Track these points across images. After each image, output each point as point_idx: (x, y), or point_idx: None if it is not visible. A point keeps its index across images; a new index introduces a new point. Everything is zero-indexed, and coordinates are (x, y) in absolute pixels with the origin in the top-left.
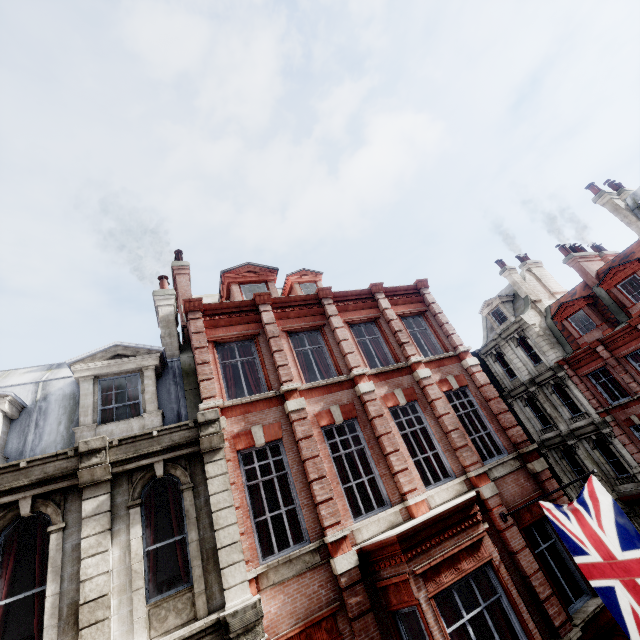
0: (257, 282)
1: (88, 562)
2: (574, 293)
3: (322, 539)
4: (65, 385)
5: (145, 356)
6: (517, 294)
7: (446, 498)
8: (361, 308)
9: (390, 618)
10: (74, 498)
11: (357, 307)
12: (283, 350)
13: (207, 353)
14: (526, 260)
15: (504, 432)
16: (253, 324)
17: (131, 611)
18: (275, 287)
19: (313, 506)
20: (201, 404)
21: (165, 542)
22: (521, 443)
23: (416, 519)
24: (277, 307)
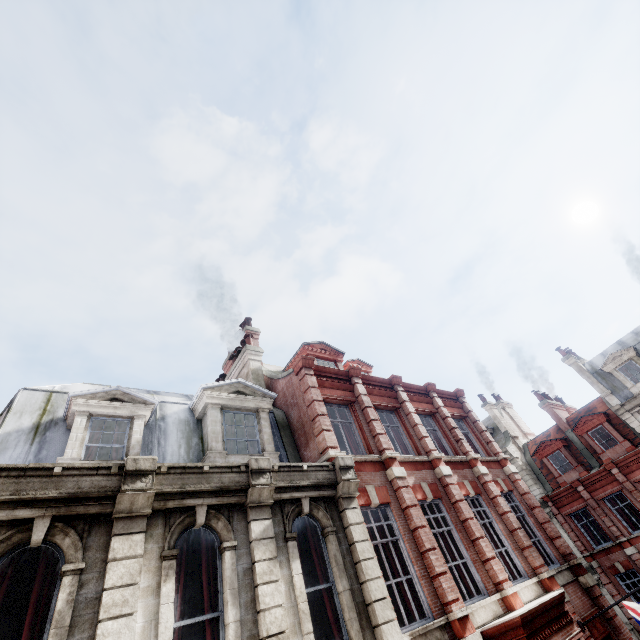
0: (328, 360)
1: (264, 589)
2: (548, 435)
3: (446, 615)
4: (179, 410)
5: (262, 398)
6: (496, 428)
7: (529, 597)
8: (421, 401)
9: None
10: (238, 517)
11: (419, 399)
12: (377, 420)
13: (324, 406)
14: (500, 399)
15: (552, 542)
16: (348, 392)
17: None
18: (343, 368)
19: (429, 579)
20: (330, 451)
21: (317, 587)
22: (569, 554)
23: (520, 609)
24: (363, 382)
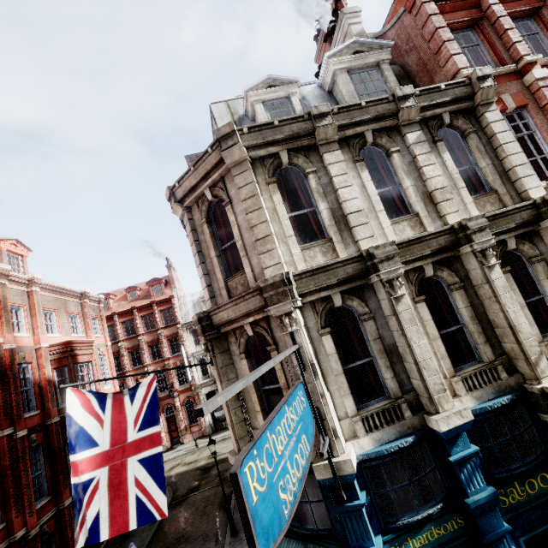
0: None
1: (427, 169)
2: None
3: None
4: (312, 90)
5: (379, 51)
6: None
7: None
8: None
9: None
10: (395, 135)
11: None
12: (513, 29)
13: (449, 32)
14: None
15: None
16: (473, 10)
17: (461, 200)
18: None
19: None
20: (463, 70)
21: (463, 168)
22: None
23: None
24: None
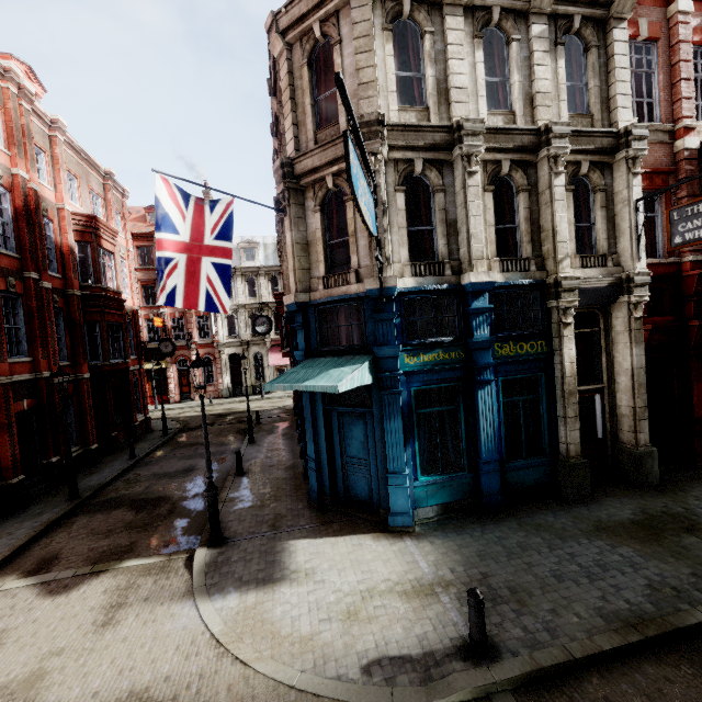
0: None
1: (538, 68)
2: None
3: (674, 127)
4: None
5: None
6: None
7: None
8: None
9: None
10: (521, 23)
11: None
12: None
13: None
14: None
15: None
16: None
17: (558, 113)
18: None
19: (671, 104)
20: None
21: (573, 83)
22: None
23: None
24: None
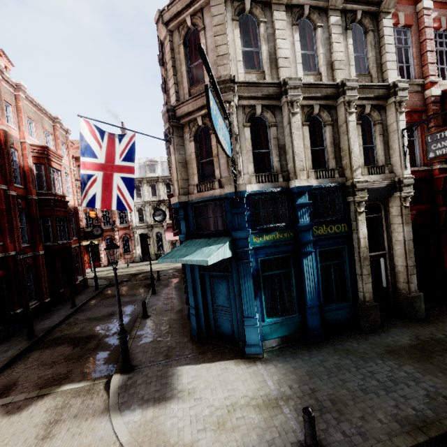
0: None
1: (335, 45)
2: None
3: (424, 81)
4: None
5: None
6: None
7: None
8: None
9: (444, 123)
10: (323, 15)
11: None
12: None
13: None
14: None
15: None
16: None
17: (349, 73)
18: None
19: (421, 67)
20: None
21: (358, 54)
22: None
23: None
24: None
